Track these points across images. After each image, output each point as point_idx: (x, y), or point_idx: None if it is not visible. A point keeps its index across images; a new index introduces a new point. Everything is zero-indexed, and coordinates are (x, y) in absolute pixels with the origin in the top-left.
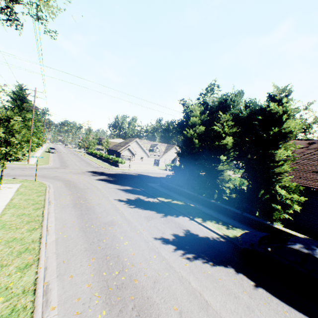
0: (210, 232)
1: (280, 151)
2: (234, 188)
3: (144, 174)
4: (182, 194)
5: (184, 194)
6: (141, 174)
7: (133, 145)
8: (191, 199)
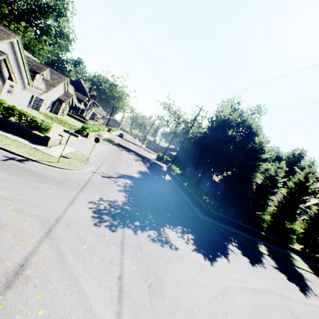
0: (311, 274)
1: (300, 206)
2: (274, 222)
3: (122, 171)
4: (237, 227)
5: (239, 227)
6: (127, 176)
7: (1, 49)
8: (246, 232)
